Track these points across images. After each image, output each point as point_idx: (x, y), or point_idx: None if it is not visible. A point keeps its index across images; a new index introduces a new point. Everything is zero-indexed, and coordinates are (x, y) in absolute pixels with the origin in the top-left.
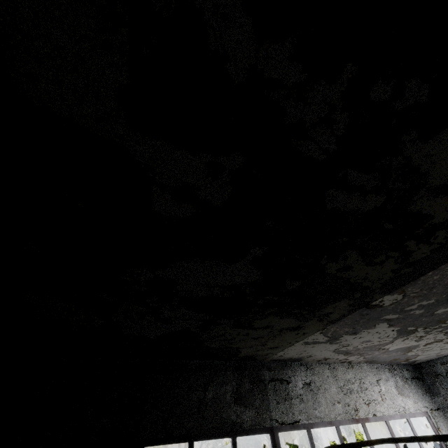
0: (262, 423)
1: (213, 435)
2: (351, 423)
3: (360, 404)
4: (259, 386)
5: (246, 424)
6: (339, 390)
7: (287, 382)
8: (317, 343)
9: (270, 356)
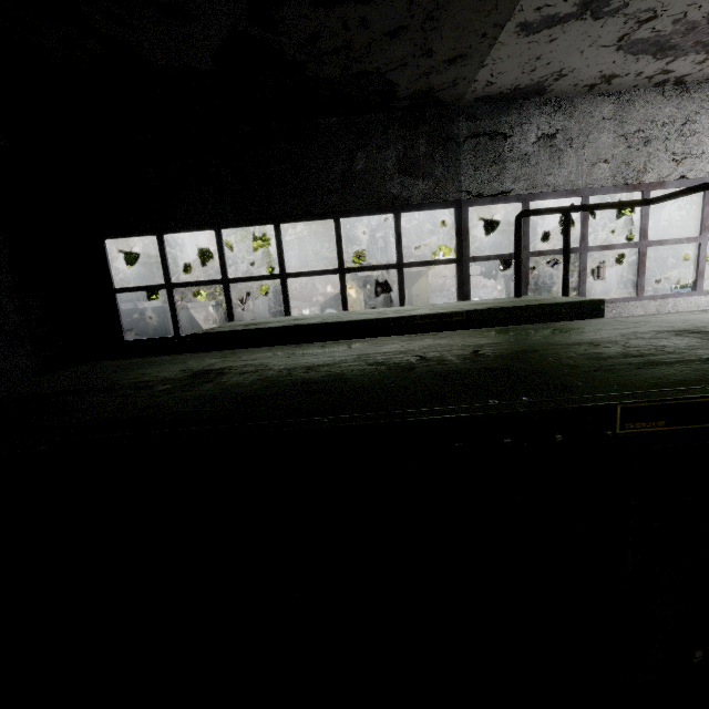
0: (443, 197)
1: (367, 212)
2: (618, 191)
3: (657, 163)
4: (445, 147)
5: (416, 199)
6: (619, 141)
7: (503, 137)
8: (556, 23)
9: (466, 89)
